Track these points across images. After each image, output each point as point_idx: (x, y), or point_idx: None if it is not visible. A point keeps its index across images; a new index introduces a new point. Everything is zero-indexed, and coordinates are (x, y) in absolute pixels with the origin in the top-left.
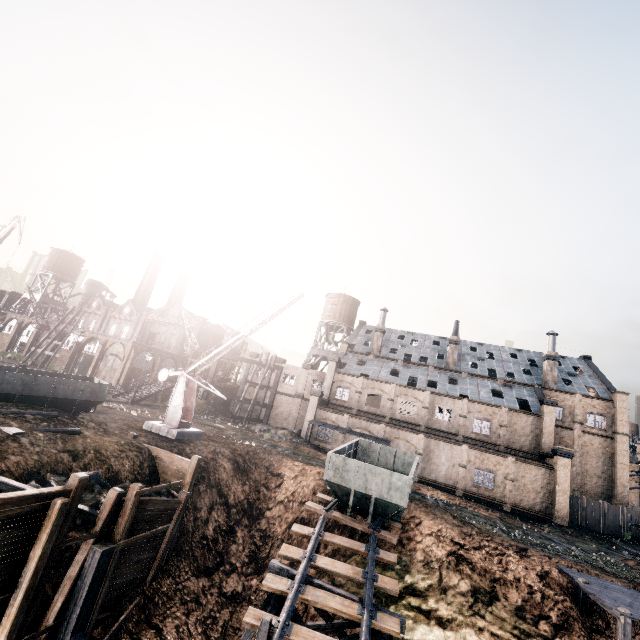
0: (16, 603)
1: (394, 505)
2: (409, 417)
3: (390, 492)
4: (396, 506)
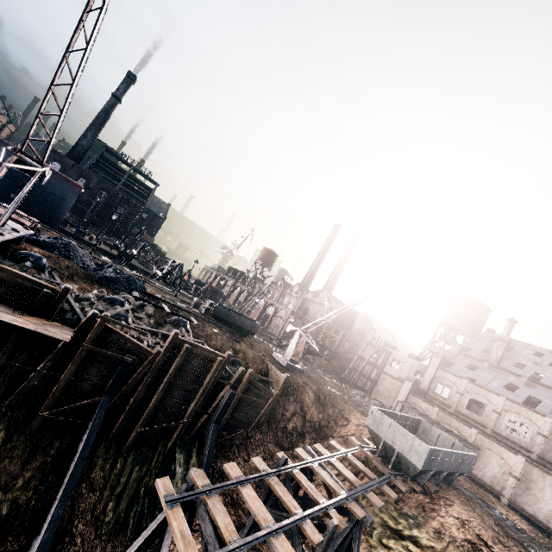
0: (200, 391)
1: (412, 464)
2: (518, 438)
3: (410, 452)
4: (413, 465)
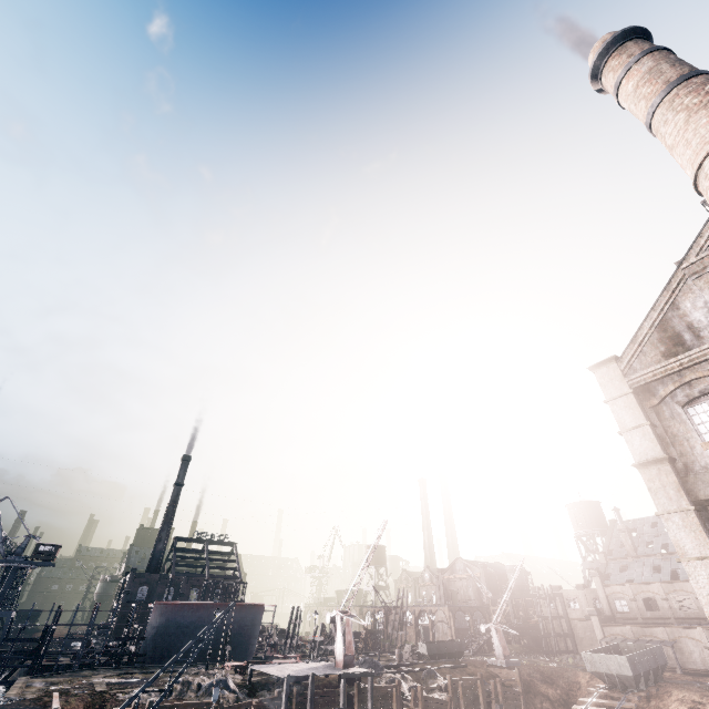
0: None
1: (627, 676)
2: (691, 612)
3: (621, 668)
4: (629, 677)
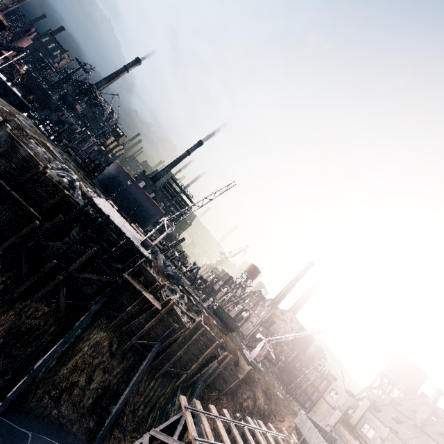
0: (202, 358)
1: None
2: None
3: None
4: None
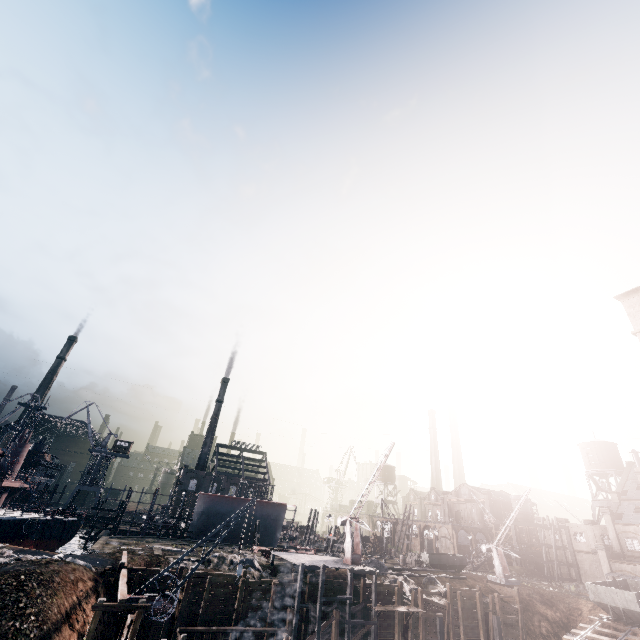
0: (480, 624)
1: (634, 612)
2: None
3: (627, 603)
4: (636, 612)
